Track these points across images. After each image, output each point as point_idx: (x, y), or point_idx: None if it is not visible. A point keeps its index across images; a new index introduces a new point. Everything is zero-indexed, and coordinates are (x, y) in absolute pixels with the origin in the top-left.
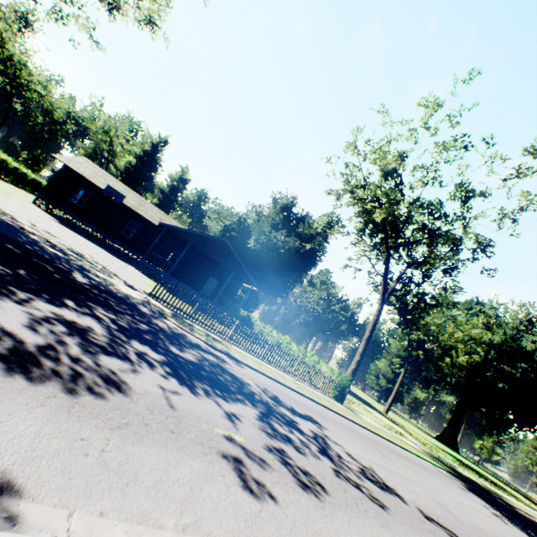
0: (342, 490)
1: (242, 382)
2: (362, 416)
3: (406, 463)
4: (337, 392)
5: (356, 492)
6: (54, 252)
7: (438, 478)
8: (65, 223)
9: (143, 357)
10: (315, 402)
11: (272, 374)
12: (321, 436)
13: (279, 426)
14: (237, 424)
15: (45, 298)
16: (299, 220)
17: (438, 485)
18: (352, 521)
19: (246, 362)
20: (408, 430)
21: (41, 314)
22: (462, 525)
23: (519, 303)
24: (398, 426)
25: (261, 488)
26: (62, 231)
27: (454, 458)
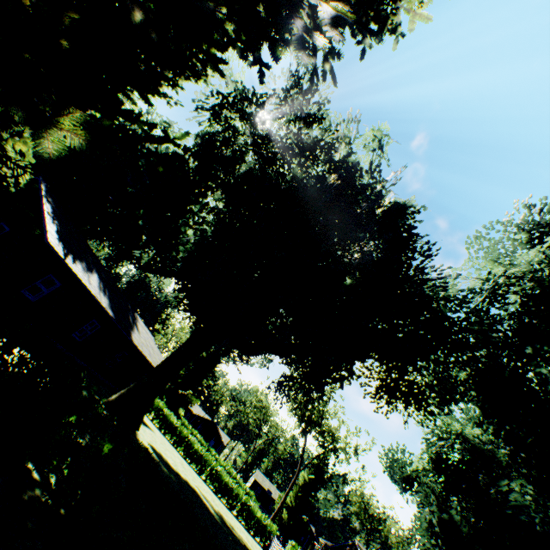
0: None
1: None
2: None
3: None
4: None
5: None
6: None
7: None
8: None
9: None
10: None
11: None
12: None
13: None
14: None
15: None
16: None
17: None
18: None
19: None
20: None
21: None
22: None
23: None
24: None
25: None
26: None
27: None
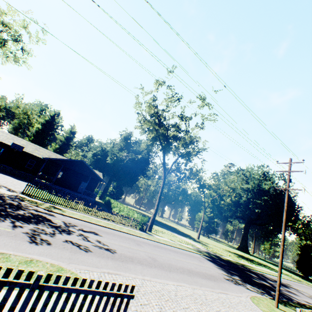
0: (62, 245)
1: (52, 220)
2: (156, 236)
3: (158, 249)
4: (141, 226)
5: (72, 246)
6: None
7: (181, 254)
8: None
9: None
10: (114, 230)
11: (88, 220)
12: (86, 236)
13: (52, 231)
14: (16, 227)
15: None
16: (135, 143)
17: (172, 255)
18: (49, 249)
19: (69, 215)
20: (206, 244)
21: None
22: (154, 262)
23: (257, 166)
24: (198, 243)
25: (0, 238)
26: None
27: (236, 255)
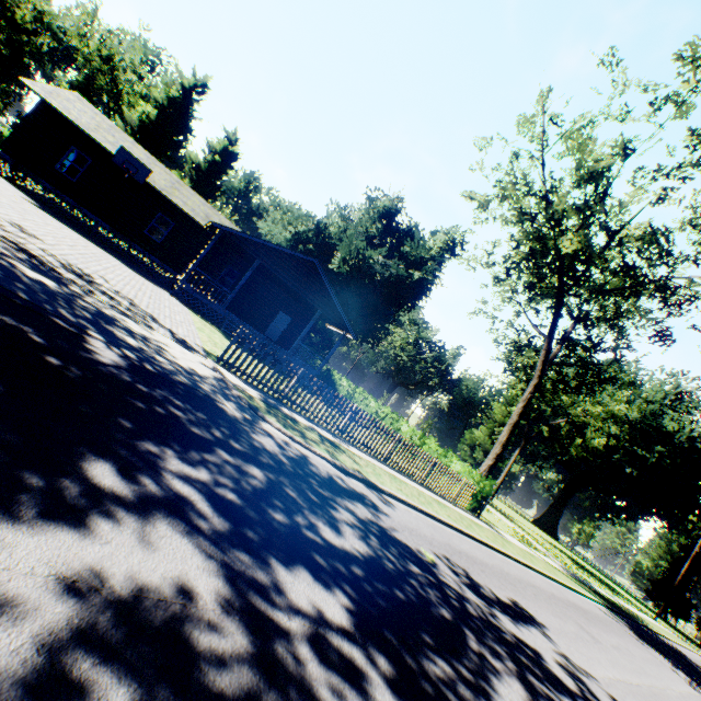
0: None
1: (428, 565)
2: (504, 535)
3: (604, 634)
4: (477, 503)
5: None
6: (38, 282)
7: (627, 641)
8: (48, 208)
9: (330, 651)
10: (474, 540)
11: (419, 502)
12: (573, 672)
13: None
14: None
15: (30, 494)
16: (404, 234)
17: (647, 667)
18: None
19: (390, 491)
20: (520, 526)
21: (21, 642)
22: None
23: (670, 371)
24: (514, 523)
25: None
26: (45, 223)
27: (567, 557)
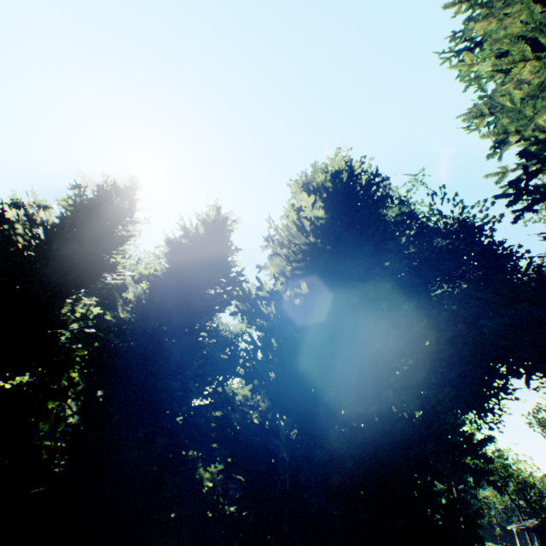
0: None
1: None
2: None
3: None
4: None
5: None
6: None
7: None
8: None
9: None
10: None
11: None
12: None
13: None
14: None
15: None
16: None
17: None
18: None
19: None
20: None
21: None
22: None
23: None
24: None
25: None
26: None
27: None
